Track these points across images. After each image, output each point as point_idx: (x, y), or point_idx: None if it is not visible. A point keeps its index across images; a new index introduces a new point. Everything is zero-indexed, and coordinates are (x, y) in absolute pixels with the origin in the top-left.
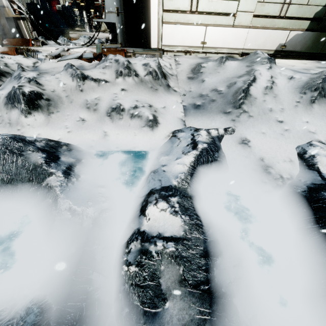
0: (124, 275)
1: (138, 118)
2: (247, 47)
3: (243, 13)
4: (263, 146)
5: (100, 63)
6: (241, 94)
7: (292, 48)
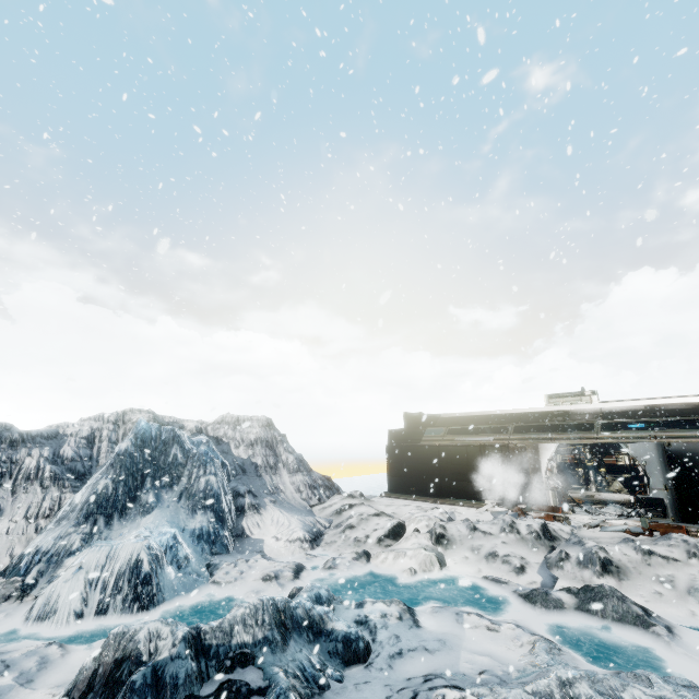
0: None
1: None
2: None
3: None
4: None
5: (659, 540)
6: None
7: None
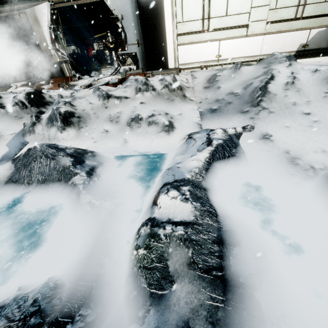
0: (134, 260)
1: (155, 125)
2: (265, 53)
3: (255, 23)
4: (288, 139)
5: (123, 84)
6: (258, 93)
7: (316, 46)
